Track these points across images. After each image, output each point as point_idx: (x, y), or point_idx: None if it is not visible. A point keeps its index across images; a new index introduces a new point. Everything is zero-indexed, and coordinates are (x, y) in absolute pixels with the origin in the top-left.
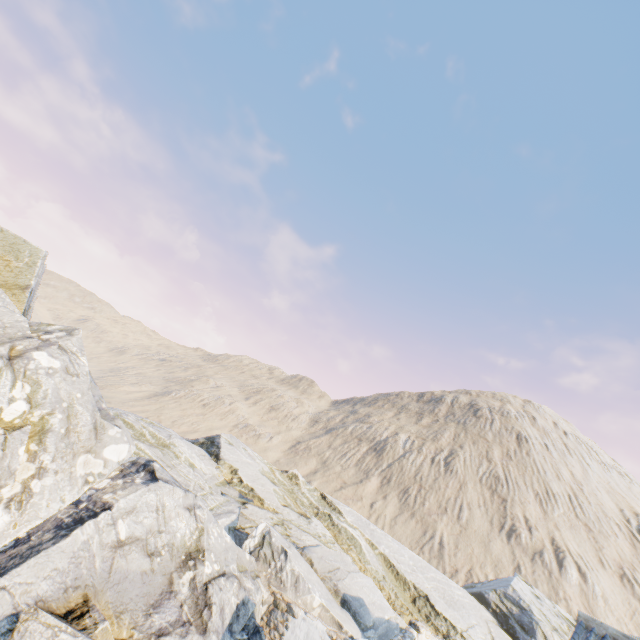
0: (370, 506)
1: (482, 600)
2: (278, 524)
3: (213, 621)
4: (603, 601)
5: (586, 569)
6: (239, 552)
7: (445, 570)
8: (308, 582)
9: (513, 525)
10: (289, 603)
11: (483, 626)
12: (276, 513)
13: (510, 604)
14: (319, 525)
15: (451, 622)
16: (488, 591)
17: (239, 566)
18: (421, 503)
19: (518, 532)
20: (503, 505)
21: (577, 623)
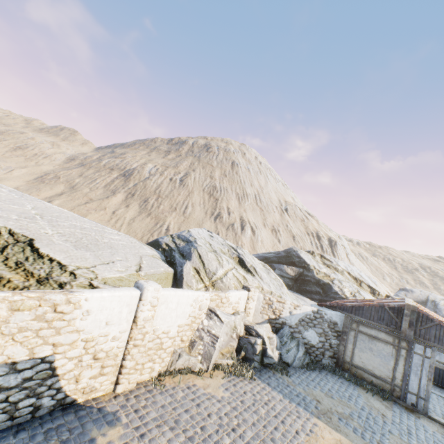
0: (113, 213)
1: (156, 244)
2: None
3: None
4: (261, 243)
5: (256, 229)
6: None
7: None
8: None
9: (220, 212)
10: None
11: (132, 261)
12: None
13: (180, 241)
14: None
15: (60, 262)
16: (164, 237)
17: None
18: (157, 207)
19: (222, 216)
20: (216, 202)
21: None
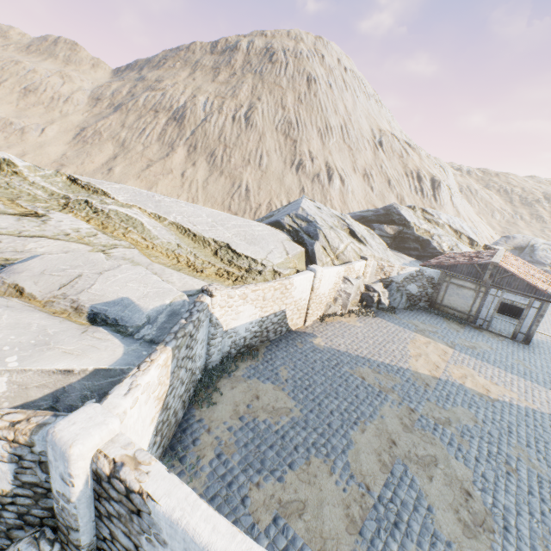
0: (182, 176)
1: (279, 226)
2: None
3: None
4: (352, 194)
5: (345, 177)
6: None
7: (252, 208)
8: None
9: (301, 160)
10: None
11: (280, 247)
12: None
13: (300, 222)
14: (66, 220)
15: (252, 258)
16: (283, 218)
17: None
18: (228, 162)
19: (304, 165)
20: (294, 146)
21: None
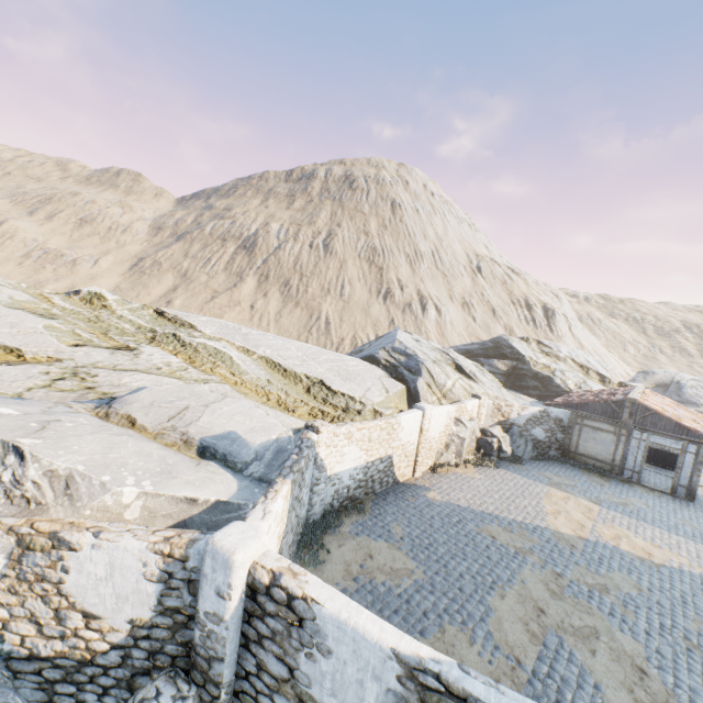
0: (251, 308)
1: (373, 361)
2: (64, 378)
3: None
4: (450, 325)
5: (441, 307)
6: None
7: (333, 342)
8: (101, 474)
9: (389, 289)
10: (55, 534)
11: (378, 384)
12: (58, 362)
13: (398, 356)
14: (157, 354)
15: (350, 395)
16: (378, 351)
17: None
18: (304, 291)
19: (393, 293)
20: (380, 274)
21: None
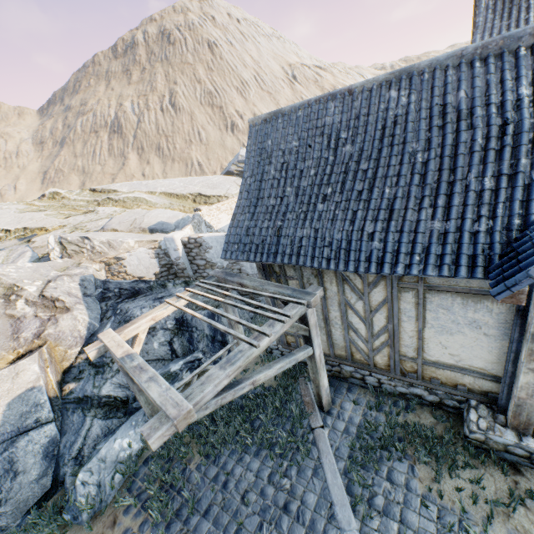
0: (143, 176)
1: (230, 174)
2: (73, 231)
3: (69, 302)
4: None
5: None
6: (50, 264)
7: None
8: (118, 239)
9: (232, 122)
10: (115, 257)
11: (234, 185)
12: (65, 227)
13: (243, 165)
14: (106, 209)
15: (218, 195)
16: (230, 167)
17: (59, 270)
18: (174, 149)
19: (236, 124)
20: (222, 112)
21: (250, 128)
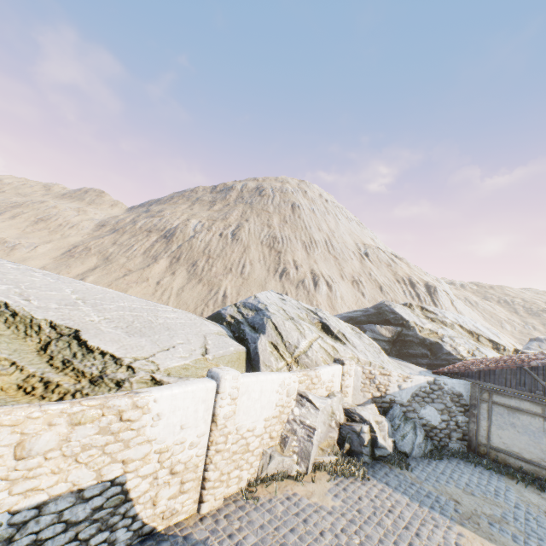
0: (157, 284)
1: (219, 318)
2: None
3: None
4: (341, 299)
5: (332, 283)
6: None
7: None
8: None
9: (285, 268)
10: None
11: (196, 342)
12: None
13: (248, 311)
14: None
15: (114, 355)
16: (227, 307)
17: None
18: (209, 270)
19: (288, 271)
20: (278, 256)
21: None
